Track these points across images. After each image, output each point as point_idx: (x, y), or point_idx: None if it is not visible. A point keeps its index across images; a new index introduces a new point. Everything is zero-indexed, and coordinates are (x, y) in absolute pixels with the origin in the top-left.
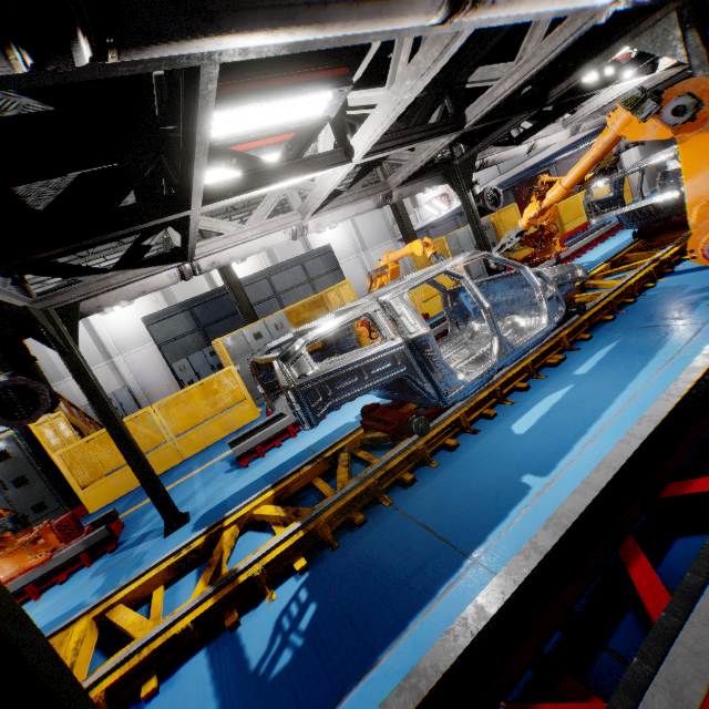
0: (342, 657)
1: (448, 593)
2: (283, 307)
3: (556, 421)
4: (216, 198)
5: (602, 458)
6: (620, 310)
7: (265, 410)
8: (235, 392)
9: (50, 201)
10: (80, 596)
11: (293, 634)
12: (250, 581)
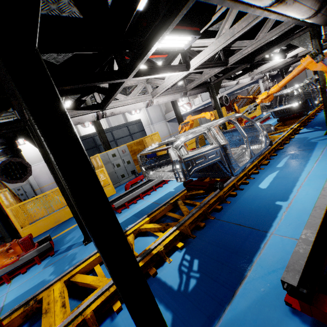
0: (225, 277)
1: (266, 246)
2: (117, 146)
3: (279, 183)
4: (137, 76)
5: (308, 193)
6: (284, 145)
7: (117, 190)
8: (104, 180)
9: None
10: (40, 277)
11: (191, 272)
12: (155, 254)
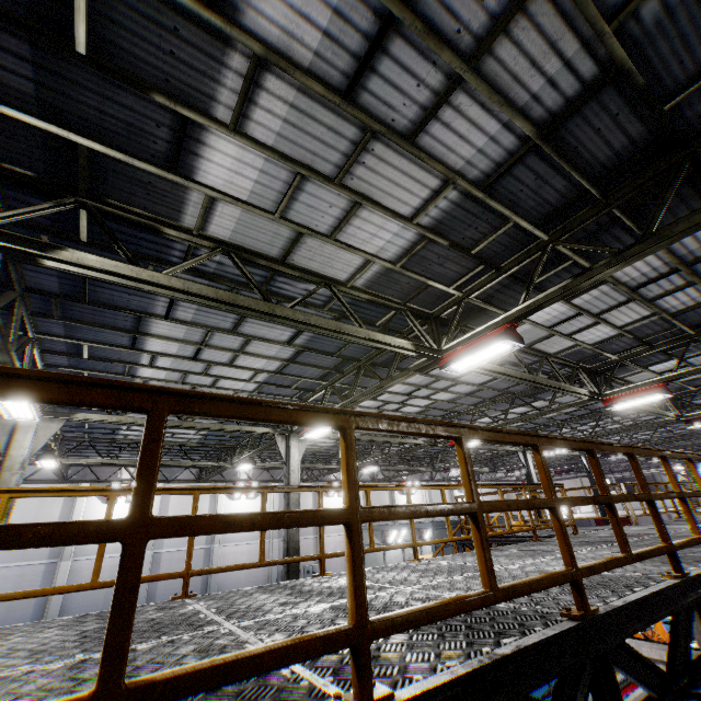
0: None
1: None
2: None
3: None
4: None
5: None
6: None
7: None
8: None
9: None
10: None
11: None
12: None
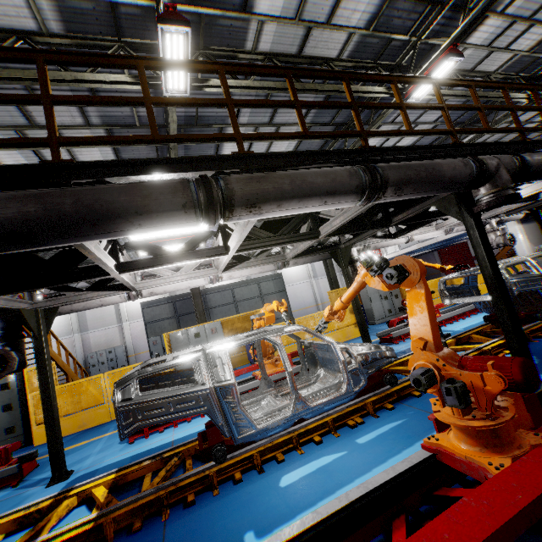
0: None
1: None
2: (237, 311)
3: (309, 484)
4: (130, 270)
5: None
6: None
7: None
8: None
9: (52, 255)
10: None
11: None
12: None
